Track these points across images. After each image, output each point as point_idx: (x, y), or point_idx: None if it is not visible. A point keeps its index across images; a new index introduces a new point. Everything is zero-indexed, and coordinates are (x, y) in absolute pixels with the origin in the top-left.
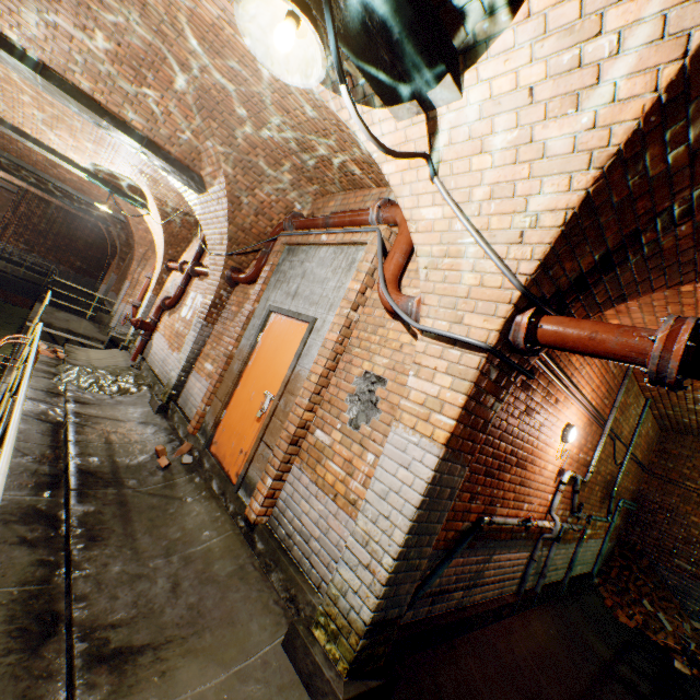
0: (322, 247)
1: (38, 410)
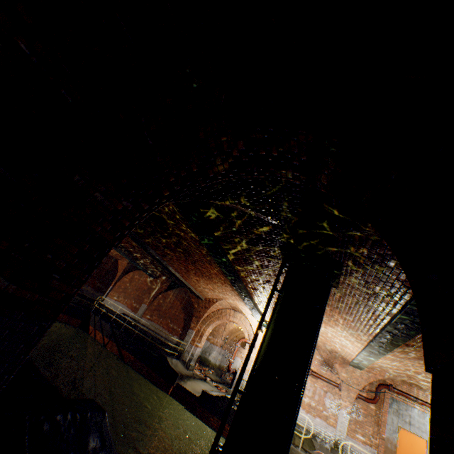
0: (413, 407)
1: None
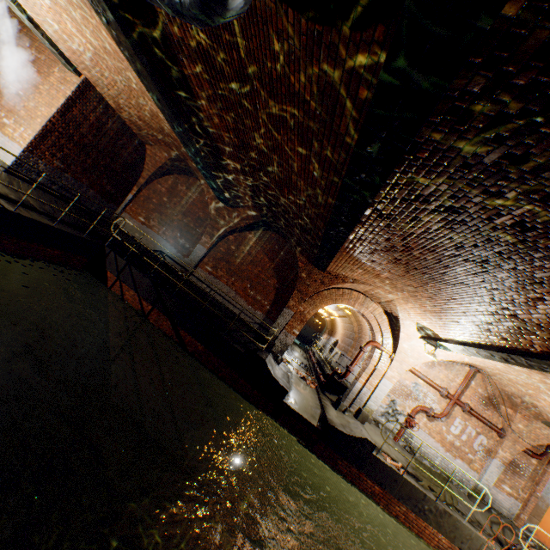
0: None
1: (500, 547)
